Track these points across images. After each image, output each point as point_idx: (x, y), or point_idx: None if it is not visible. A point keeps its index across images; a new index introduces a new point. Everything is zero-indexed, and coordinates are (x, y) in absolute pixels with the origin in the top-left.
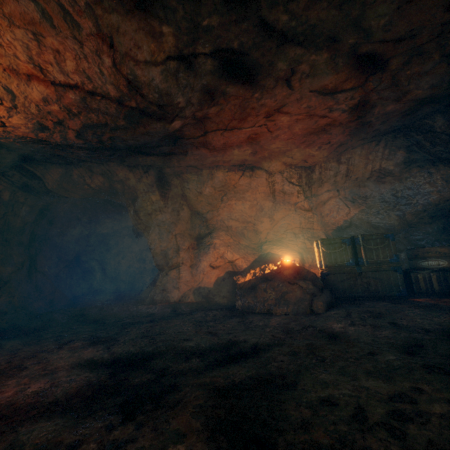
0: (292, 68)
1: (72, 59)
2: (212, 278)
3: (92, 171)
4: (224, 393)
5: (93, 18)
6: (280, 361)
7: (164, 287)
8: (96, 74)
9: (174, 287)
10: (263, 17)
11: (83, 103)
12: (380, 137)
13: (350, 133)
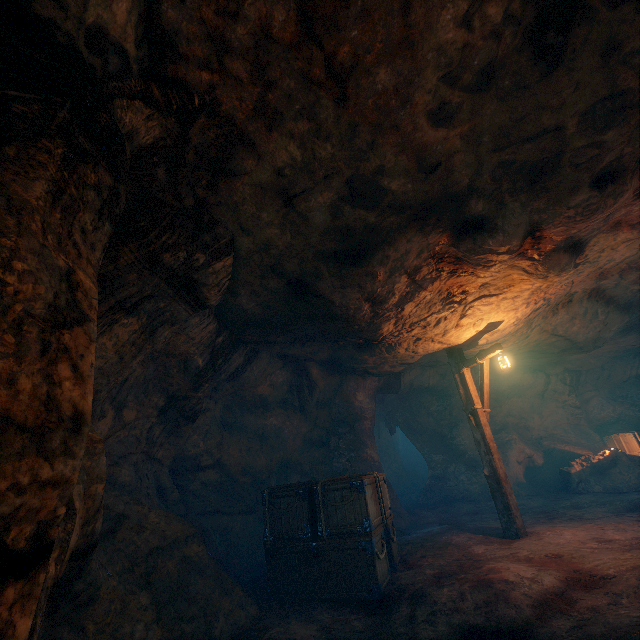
0: None
1: (578, 327)
2: (520, 473)
3: (437, 371)
4: None
5: (606, 316)
6: None
7: None
8: (583, 333)
9: None
10: None
11: (552, 342)
12: (637, 353)
13: (625, 351)
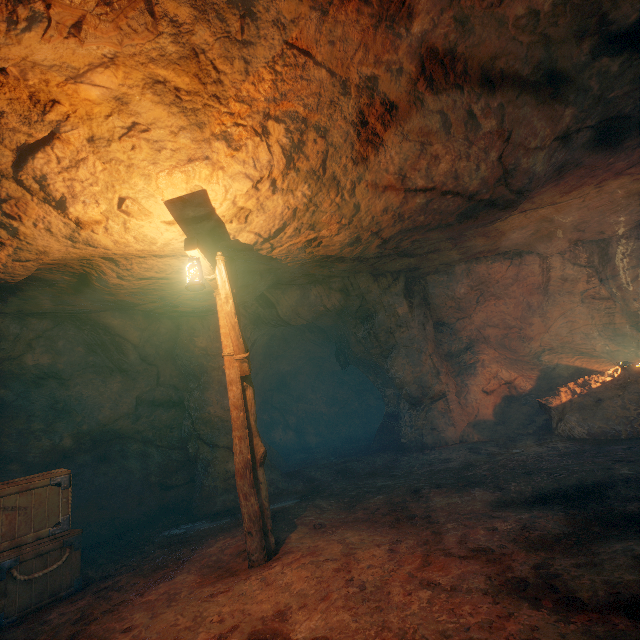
0: None
1: (449, 161)
2: (488, 407)
3: (331, 288)
4: None
5: (499, 116)
6: None
7: (433, 425)
8: (469, 171)
9: (446, 424)
10: None
11: (423, 205)
12: None
13: None
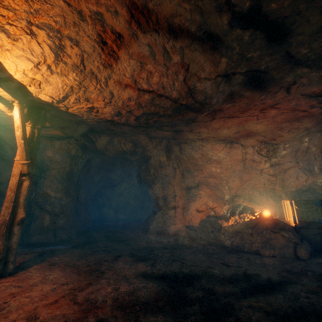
0: (294, 80)
1: (158, 76)
2: (197, 219)
3: (126, 139)
4: (281, 318)
5: (181, 54)
6: (307, 298)
7: (164, 222)
8: (169, 85)
9: (171, 223)
10: (289, 51)
11: (151, 100)
12: None
13: (316, 122)
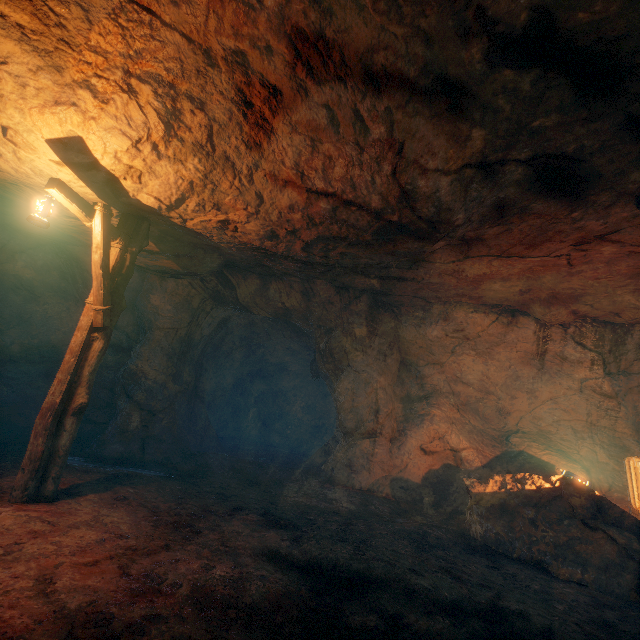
0: None
1: (343, 166)
2: (421, 467)
3: (292, 287)
4: None
5: (389, 123)
6: None
7: (349, 461)
8: (365, 182)
9: (363, 465)
10: (633, 113)
11: (331, 212)
12: None
13: None
